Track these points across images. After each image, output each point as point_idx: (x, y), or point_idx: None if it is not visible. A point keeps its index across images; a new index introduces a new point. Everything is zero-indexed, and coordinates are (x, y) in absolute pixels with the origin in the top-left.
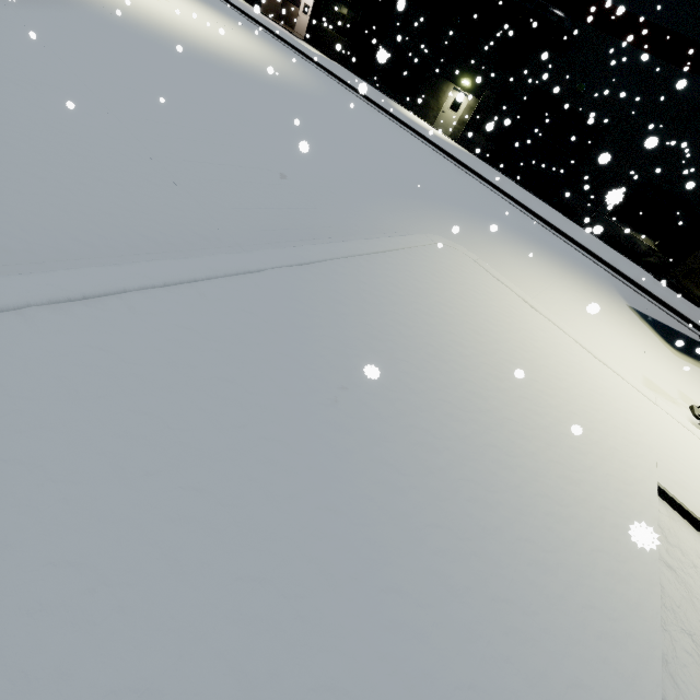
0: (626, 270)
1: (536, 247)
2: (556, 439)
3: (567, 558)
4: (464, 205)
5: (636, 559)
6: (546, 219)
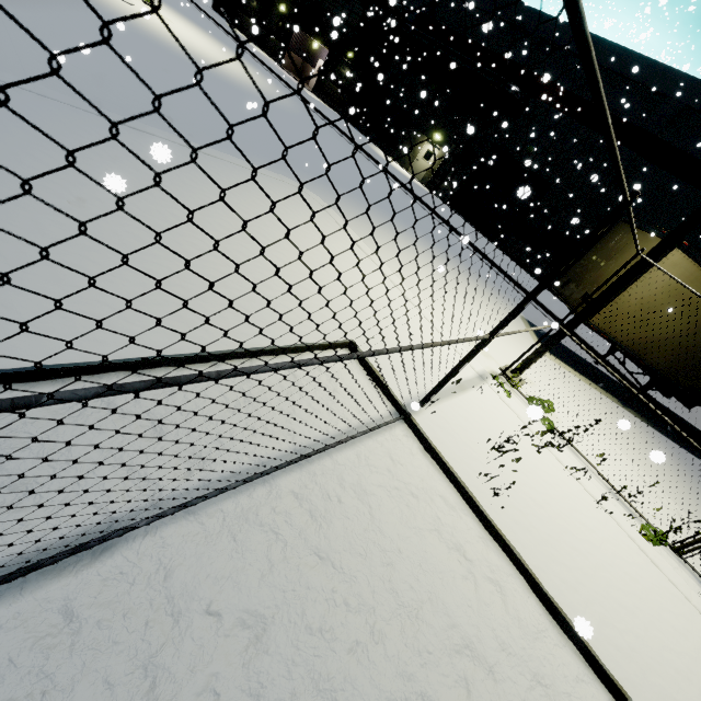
0: (546, 302)
1: (441, 251)
2: (245, 269)
3: (128, 286)
4: (378, 204)
5: (231, 332)
6: (477, 246)
